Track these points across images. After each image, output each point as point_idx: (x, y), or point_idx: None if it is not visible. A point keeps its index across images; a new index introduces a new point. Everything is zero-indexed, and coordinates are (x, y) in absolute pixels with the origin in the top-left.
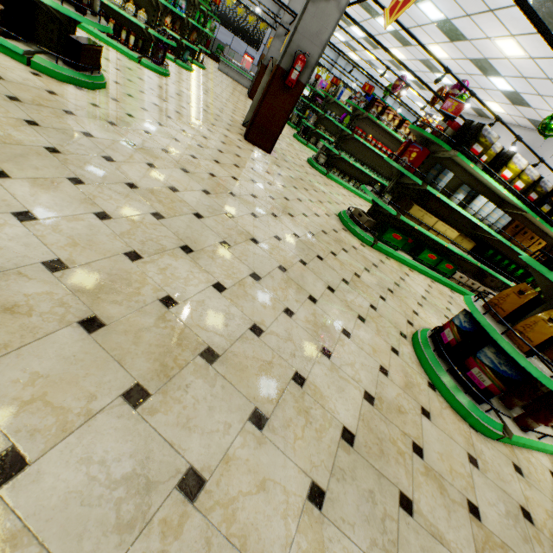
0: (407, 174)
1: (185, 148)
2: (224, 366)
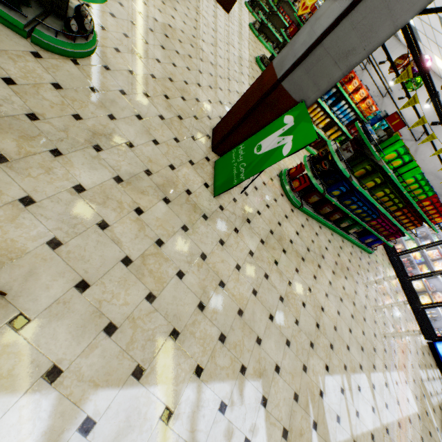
0: (286, 39)
1: (195, 2)
2: (214, 67)
